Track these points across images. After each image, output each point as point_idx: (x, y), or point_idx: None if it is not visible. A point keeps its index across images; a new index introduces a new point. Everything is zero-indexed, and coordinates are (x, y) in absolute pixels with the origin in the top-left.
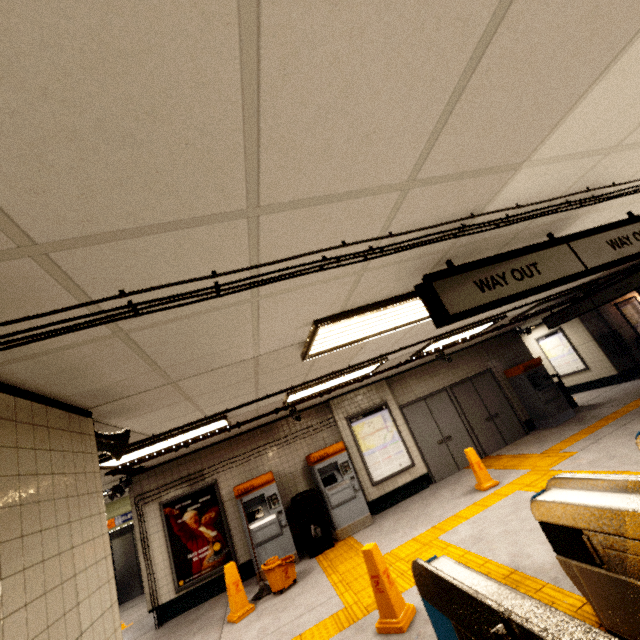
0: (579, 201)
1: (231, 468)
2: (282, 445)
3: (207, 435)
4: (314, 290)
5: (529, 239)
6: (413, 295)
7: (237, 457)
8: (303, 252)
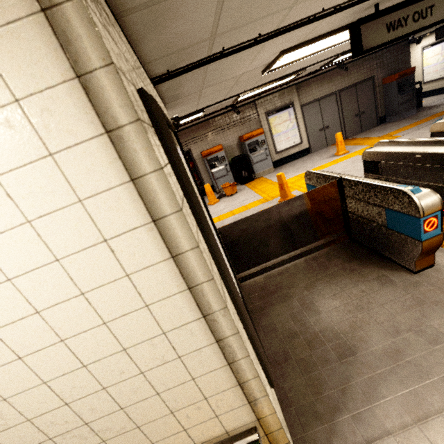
0: None
1: (197, 142)
2: (225, 130)
3: (188, 122)
4: (293, 34)
5: None
6: (344, 29)
7: (199, 136)
8: (301, 17)
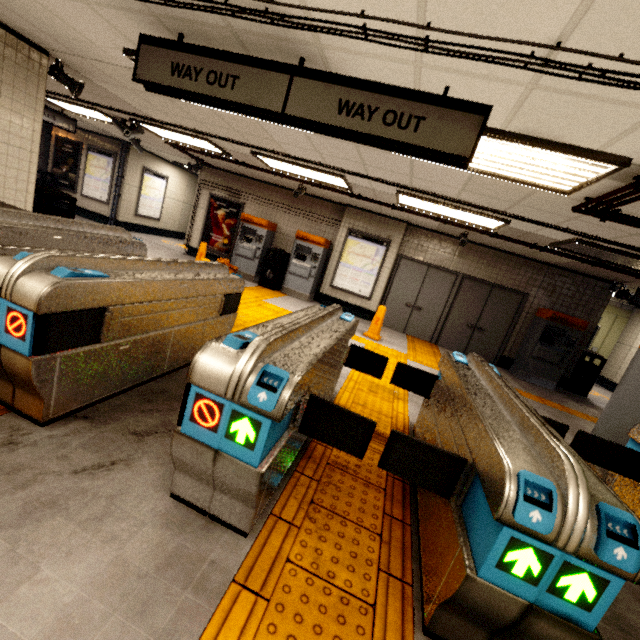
0: (241, 9)
1: (256, 204)
2: (295, 214)
3: (222, 157)
4: (66, 5)
5: (278, 54)
6: None
7: (263, 199)
8: None
